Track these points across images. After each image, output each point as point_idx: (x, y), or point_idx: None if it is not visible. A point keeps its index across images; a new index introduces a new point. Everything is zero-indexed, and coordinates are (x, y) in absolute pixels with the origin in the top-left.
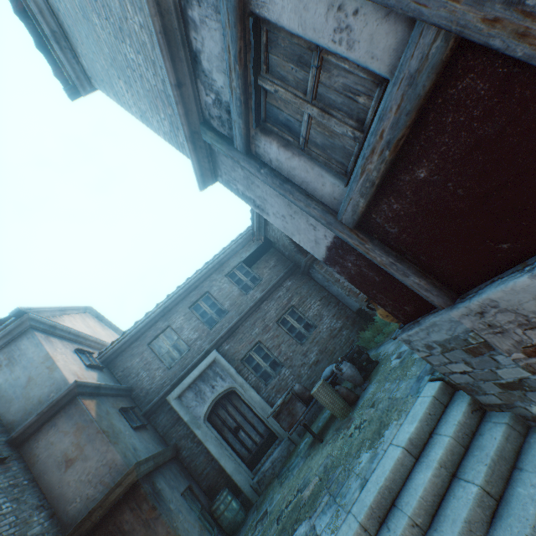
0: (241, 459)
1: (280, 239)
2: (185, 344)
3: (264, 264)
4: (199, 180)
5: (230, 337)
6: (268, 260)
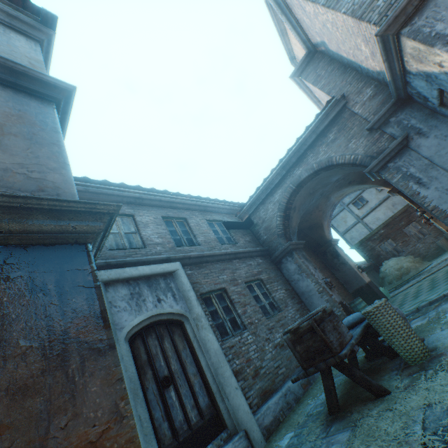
0: (156, 443)
1: (268, 220)
2: (141, 241)
3: (241, 234)
4: (388, 21)
5: (196, 265)
6: (245, 234)
